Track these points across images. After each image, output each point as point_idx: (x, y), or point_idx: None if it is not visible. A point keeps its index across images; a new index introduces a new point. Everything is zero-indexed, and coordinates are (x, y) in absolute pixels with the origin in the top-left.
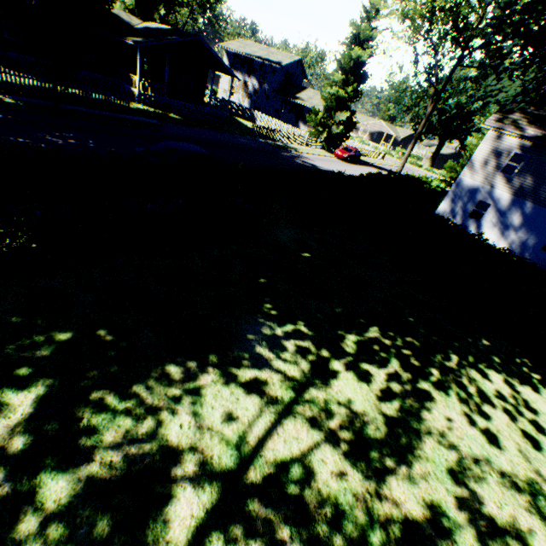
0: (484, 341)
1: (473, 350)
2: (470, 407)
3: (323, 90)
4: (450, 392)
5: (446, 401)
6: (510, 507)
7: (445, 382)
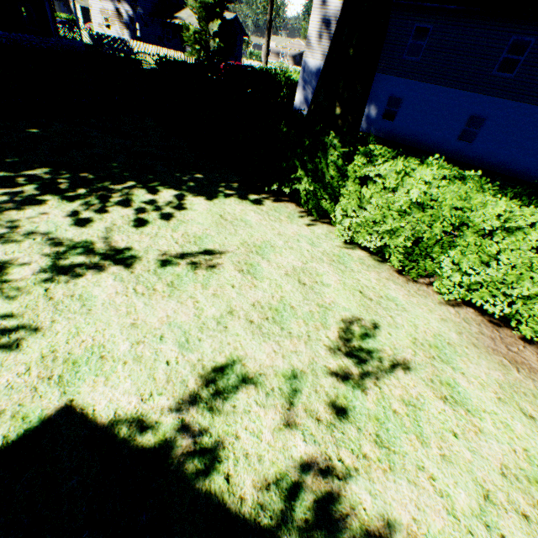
0: (198, 175)
1: (171, 180)
2: (91, 208)
3: (191, 0)
4: (78, 201)
5: (62, 205)
6: (25, 254)
7: (85, 196)
